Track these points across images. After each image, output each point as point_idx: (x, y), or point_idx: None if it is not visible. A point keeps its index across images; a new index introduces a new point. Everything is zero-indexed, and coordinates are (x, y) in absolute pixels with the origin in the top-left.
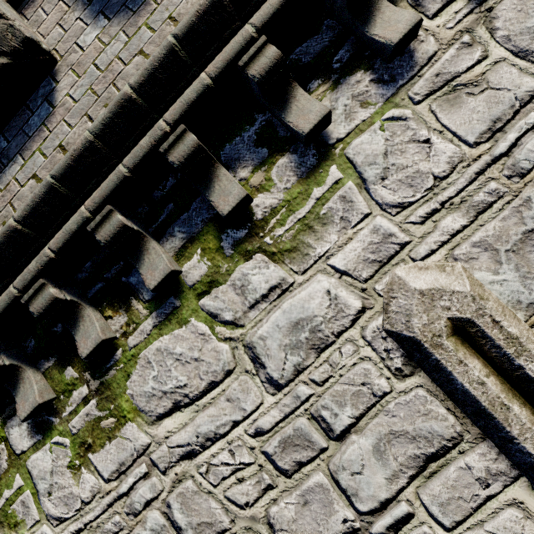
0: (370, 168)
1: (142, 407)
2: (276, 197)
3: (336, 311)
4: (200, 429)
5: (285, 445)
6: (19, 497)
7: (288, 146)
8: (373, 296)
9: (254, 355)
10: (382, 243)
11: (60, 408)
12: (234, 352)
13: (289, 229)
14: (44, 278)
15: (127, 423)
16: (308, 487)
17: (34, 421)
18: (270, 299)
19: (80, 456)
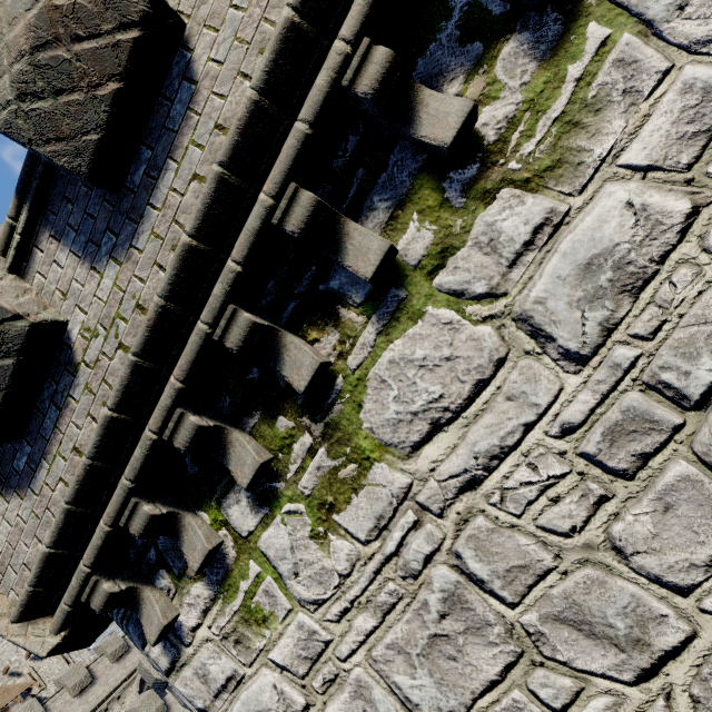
0: (654, 2)
1: (388, 440)
2: (511, 102)
3: (649, 227)
4: (477, 447)
5: (613, 437)
6: (260, 587)
7: (511, 24)
8: (707, 186)
9: (533, 328)
10: (704, 102)
11: (282, 469)
12: (500, 333)
13: (542, 139)
14: (233, 304)
15: (373, 465)
16: (665, 486)
17: (254, 493)
18: (538, 245)
19: (322, 521)
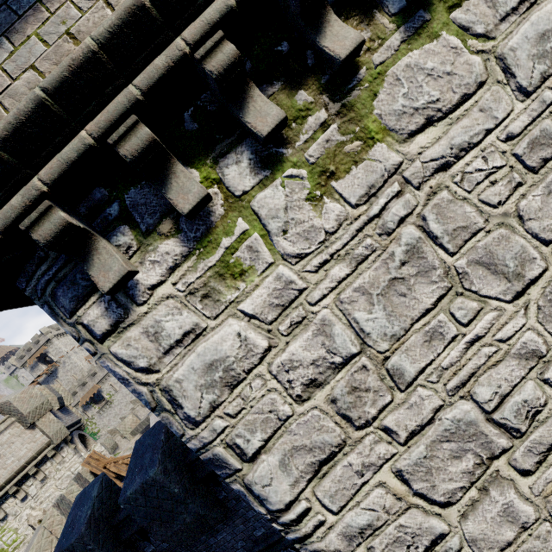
0: None
1: (391, 126)
2: None
3: None
4: (454, 141)
5: (533, 146)
6: (244, 243)
7: None
8: None
9: (505, 66)
10: None
11: (292, 138)
12: (485, 64)
13: None
14: None
15: (375, 145)
16: (551, 179)
17: (258, 156)
18: (520, 12)
19: (321, 186)
